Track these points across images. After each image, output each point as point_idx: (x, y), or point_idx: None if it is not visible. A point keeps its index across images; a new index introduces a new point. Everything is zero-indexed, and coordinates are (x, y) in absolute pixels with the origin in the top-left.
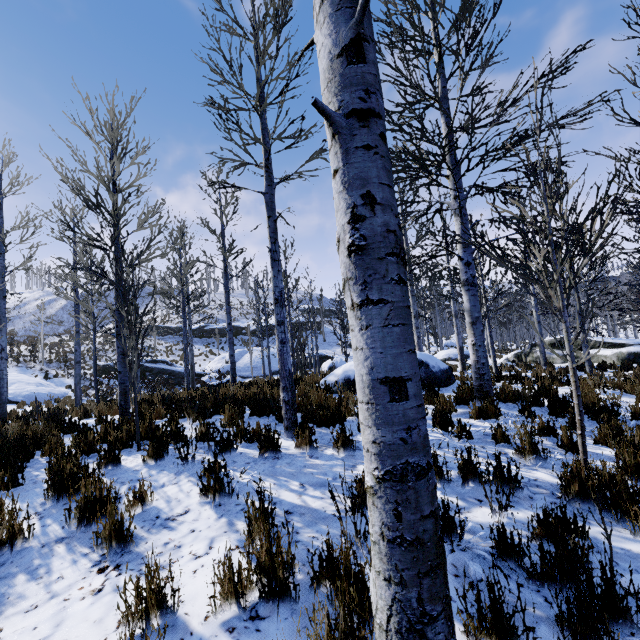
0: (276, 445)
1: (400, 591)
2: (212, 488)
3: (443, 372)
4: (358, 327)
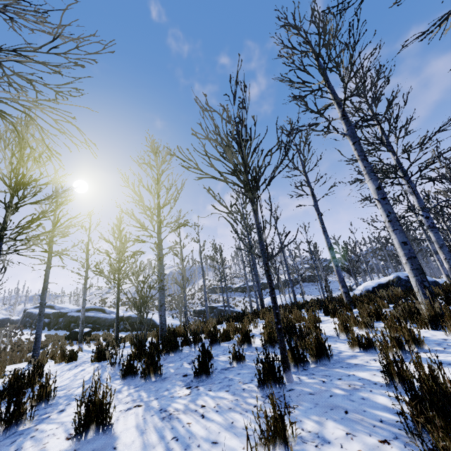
0: (349, 307)
1: (416, 277)
2: (334, 313)
3: (432, 282)
4: (393, 234)
